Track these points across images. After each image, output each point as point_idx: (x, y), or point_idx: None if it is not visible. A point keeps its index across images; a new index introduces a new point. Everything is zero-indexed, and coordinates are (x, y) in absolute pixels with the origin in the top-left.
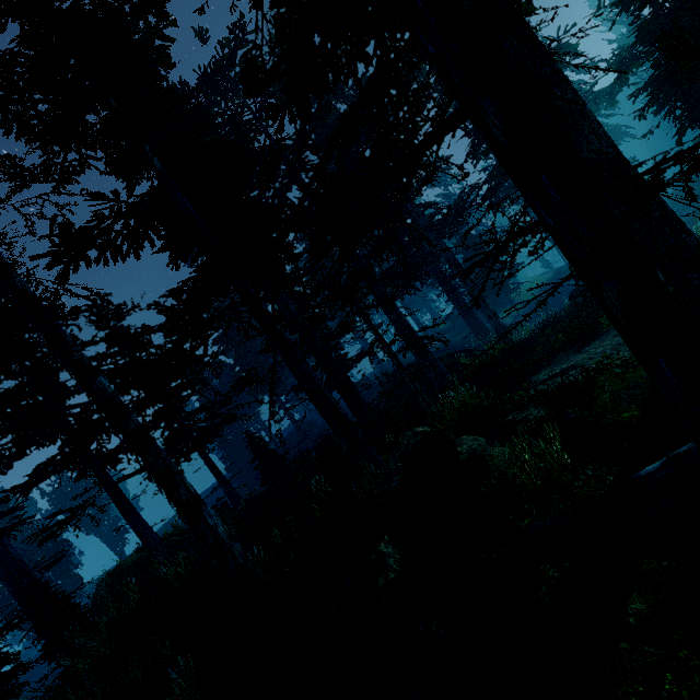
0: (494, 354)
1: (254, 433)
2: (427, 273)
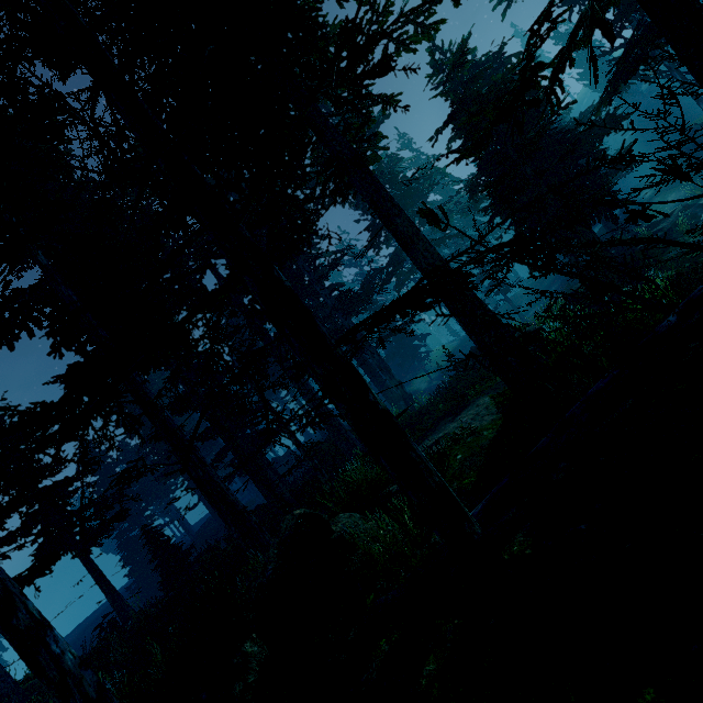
0: None
1: (153, 528)
2: None
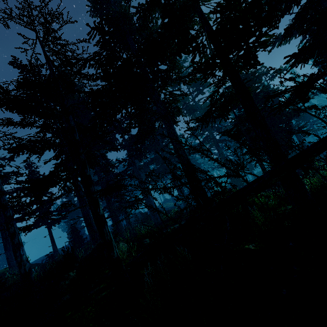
0: (173, 215)
1: (75, 226)
2: (163, 176)
